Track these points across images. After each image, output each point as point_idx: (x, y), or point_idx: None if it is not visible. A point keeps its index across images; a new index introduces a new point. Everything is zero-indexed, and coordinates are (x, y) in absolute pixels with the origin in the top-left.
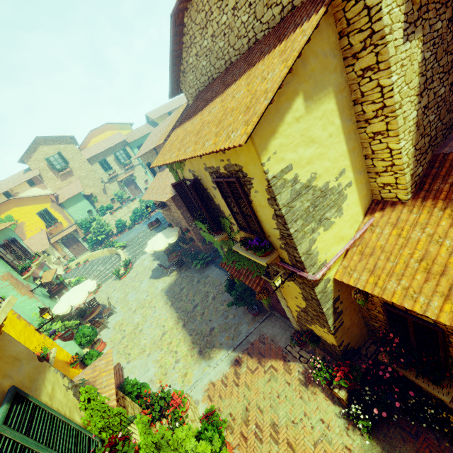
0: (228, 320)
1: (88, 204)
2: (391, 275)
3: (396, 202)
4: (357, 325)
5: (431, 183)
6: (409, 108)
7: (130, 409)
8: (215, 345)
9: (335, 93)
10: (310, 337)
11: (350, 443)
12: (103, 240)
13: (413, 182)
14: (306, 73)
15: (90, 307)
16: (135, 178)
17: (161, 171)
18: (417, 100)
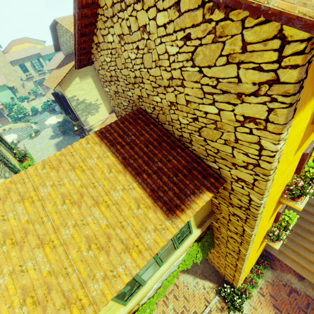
0: None
1: (11, 93)
2: None
3: None
4: None
5: None
6: None
7: None
8: None
9: (92, 77)
10: None
11: None
12: (22, 118)
13: None
14: (79, 71)
15: None
16: None
17: None
18: None
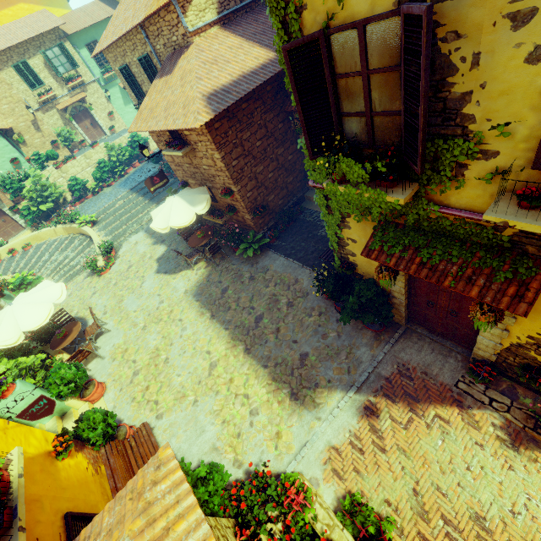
0: (330, 340)
1: (7, 146)
2: None
3: None
4: None
5: None
6: None
7: None
8: (319, 384)
9: None
10: None
11: None
12: (50, 212)
13: None
14: None
15: (58, 325)
16: (90, 107)
17: (162, 76)
18: None
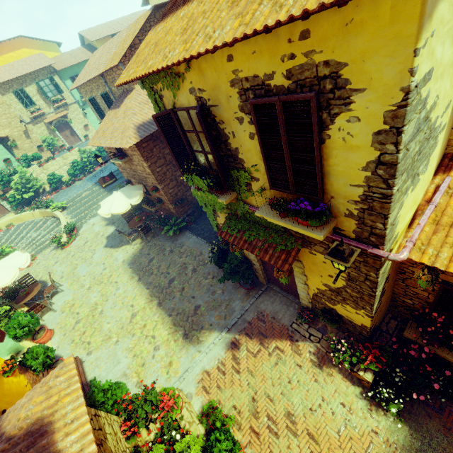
0: (217, 296)
1: (2, 150)
2: None
3: None
4: (386, 302)
5: None
6: None
7: (108, 428)
8: (204, 327)
9: None
10: (330, 316)
11: (375, 425)
12: (32, 199)
13: None
14: None
15: (24, 286)
16: (70, 121)
17: (113, 108)
18: None
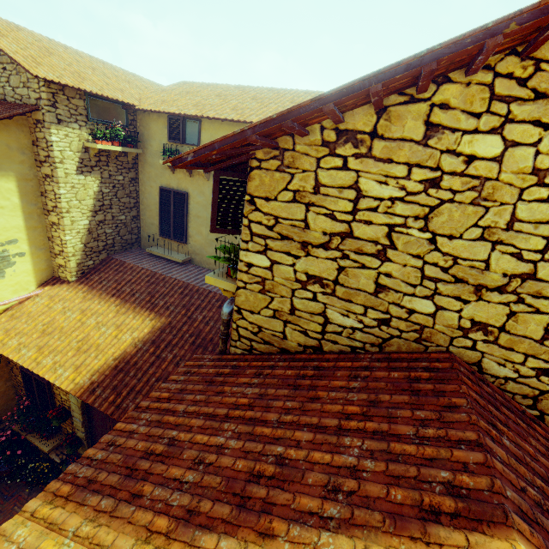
0: None
1: None
2: (19, 334)
3: (66, 282)
4: (3, 395)
5: (93, 274)
6: (80, 216)
7: None
8: None
9: (19, 179)
10: None
11: None
12: None
13: (81, 270)
14: None
15: None
16: None
17: None
18: (92, 214)
